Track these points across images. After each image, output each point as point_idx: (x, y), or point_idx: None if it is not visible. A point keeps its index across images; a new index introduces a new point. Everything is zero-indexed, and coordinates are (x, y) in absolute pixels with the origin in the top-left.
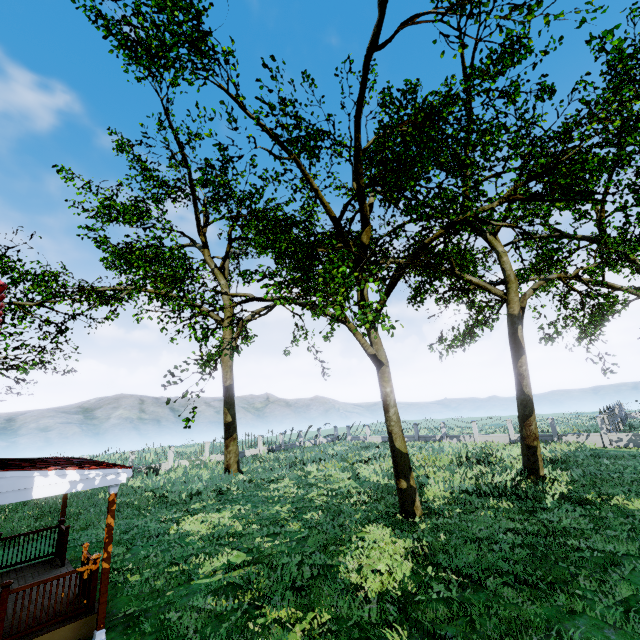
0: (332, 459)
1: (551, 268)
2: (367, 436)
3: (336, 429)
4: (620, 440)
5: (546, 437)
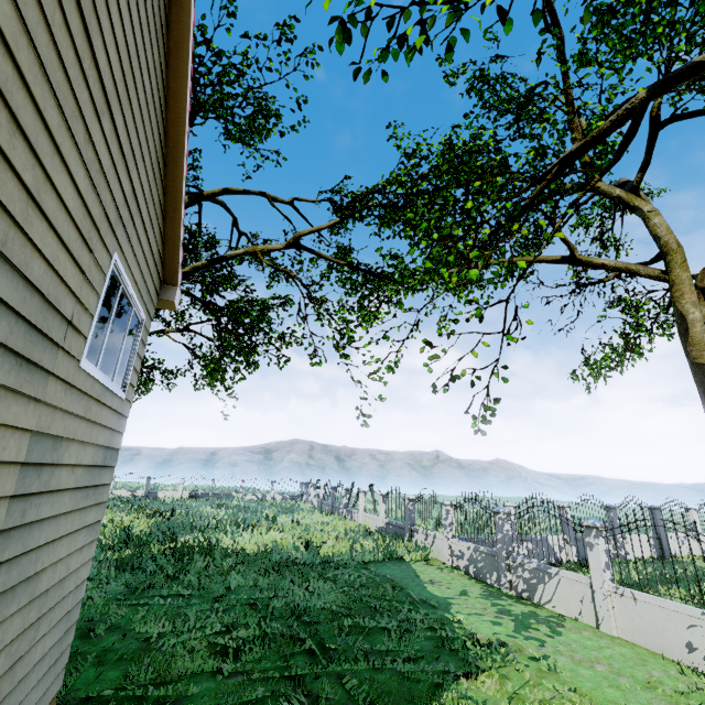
0: (144, 508)
1: (527, 250)
2: (311, 498)
3: (301, 486)
4: (461, 556)
5: (403, 530)
